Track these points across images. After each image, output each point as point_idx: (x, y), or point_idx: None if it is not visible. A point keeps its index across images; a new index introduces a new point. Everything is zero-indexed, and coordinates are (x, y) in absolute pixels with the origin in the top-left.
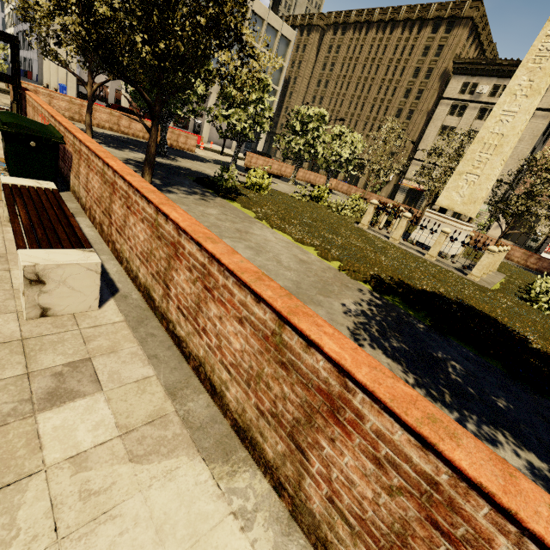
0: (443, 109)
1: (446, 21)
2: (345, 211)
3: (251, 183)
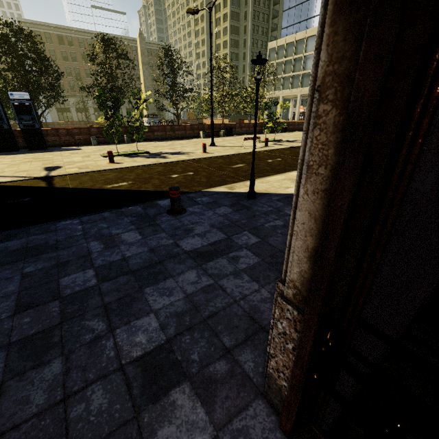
0: None
1: None
2: None
3: None
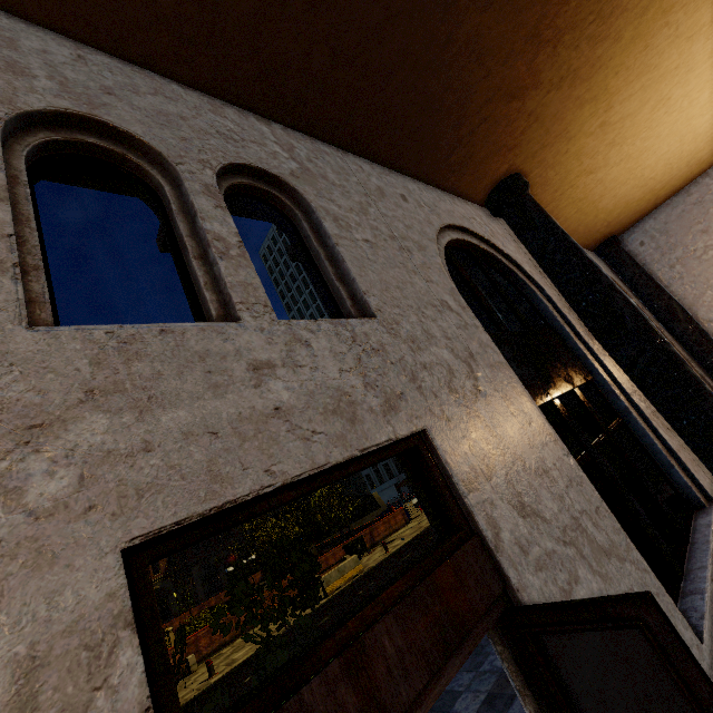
0: None
1: None
2: None
3: None
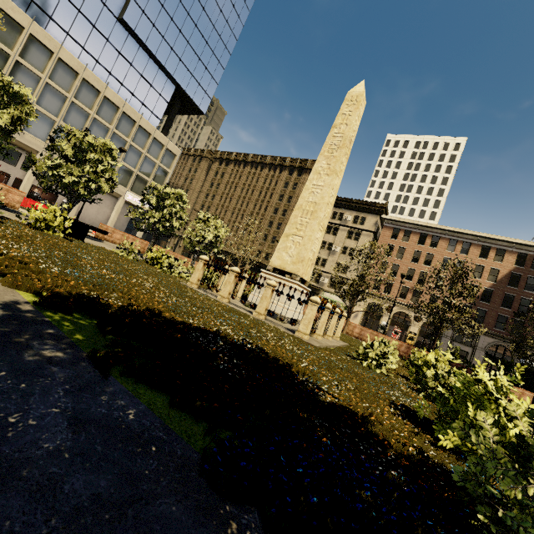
0: None
1: (297, 169)
2: (178, 271)
3: (36, 219)
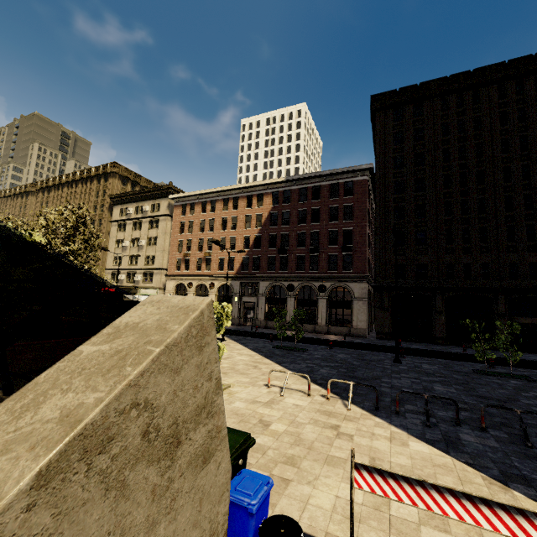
0: (114, 228)
1: (103, 176)
2: None
3: None
